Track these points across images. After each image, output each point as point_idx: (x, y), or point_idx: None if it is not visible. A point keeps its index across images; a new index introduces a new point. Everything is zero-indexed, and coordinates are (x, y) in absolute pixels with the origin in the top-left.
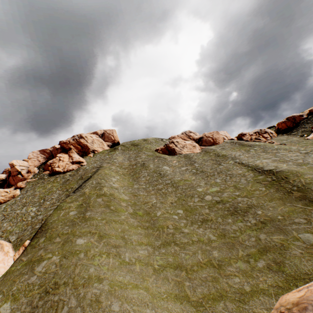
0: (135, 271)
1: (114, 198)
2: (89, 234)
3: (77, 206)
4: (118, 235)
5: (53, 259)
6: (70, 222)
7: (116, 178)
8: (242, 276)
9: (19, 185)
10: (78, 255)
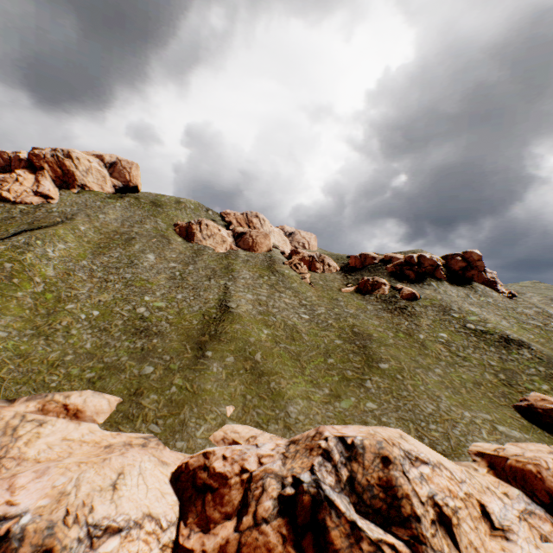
0: None
1: (30, 270)
2: None
3: None
4: None
5: None
6: None
7: (66, 245)
8: (63, 378)
9: None
10: None
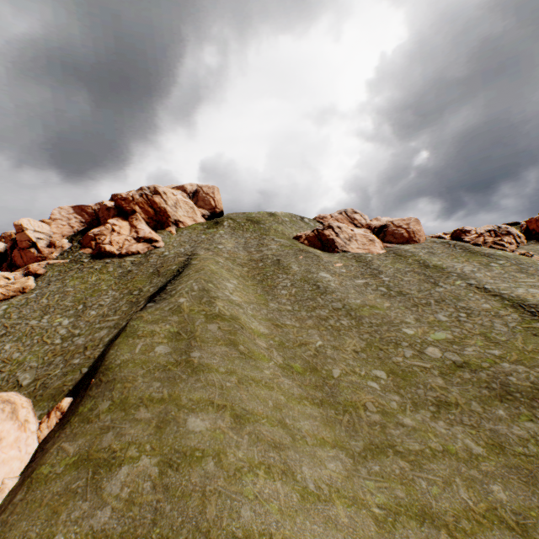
0: (341, 523)
1: (241, 327)
2: (210, 408)
3: (169, 335)
4: (272, 418)
5: (143, 468)
6: (162, 371)
7: (232, 284)
8: None
9: (33, 268)
10: (202, 464)
